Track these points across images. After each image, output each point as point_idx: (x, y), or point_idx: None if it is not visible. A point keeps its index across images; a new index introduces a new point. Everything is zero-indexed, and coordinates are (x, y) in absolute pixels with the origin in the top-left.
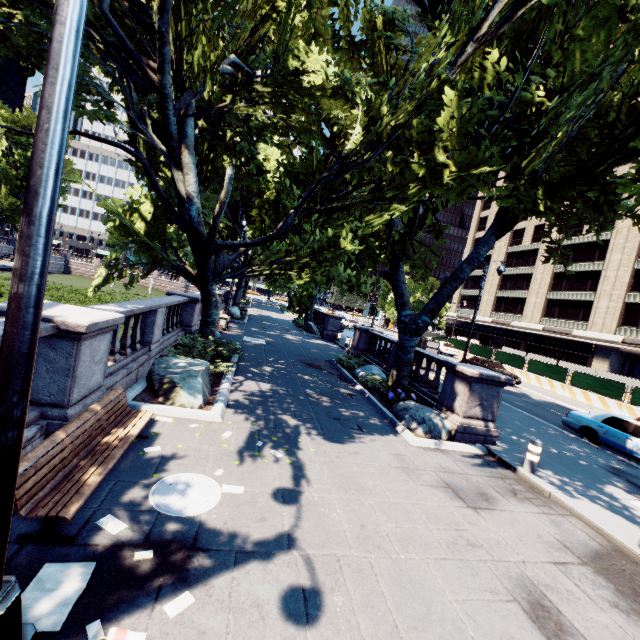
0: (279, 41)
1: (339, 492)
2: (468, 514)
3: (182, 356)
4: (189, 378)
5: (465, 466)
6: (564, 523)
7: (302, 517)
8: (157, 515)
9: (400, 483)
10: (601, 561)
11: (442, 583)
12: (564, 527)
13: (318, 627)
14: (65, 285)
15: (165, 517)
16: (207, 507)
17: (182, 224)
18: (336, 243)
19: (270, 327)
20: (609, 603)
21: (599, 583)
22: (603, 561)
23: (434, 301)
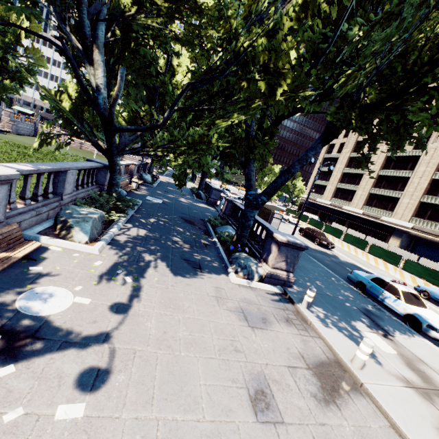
0: None
1: (160, 309)
2: (246, 331)
3: (86, 206)
4: (82, 222)
5: (262, 299)
6: (310, 342)
7: (124, 323)
8: (16, 313)
9: (208, 307)
10: (321, 368)
11: (201, 373)
12: (309, 344)
13: (96, 394)
14: (32, 145)
15: (22, 315)
16: (57, 311)
17: (96, 109)
18: (208, 136)
19: (171, 191)
20: (311, 394)
21: (312, 381)
22: (323, 368)
23: (271, 186)
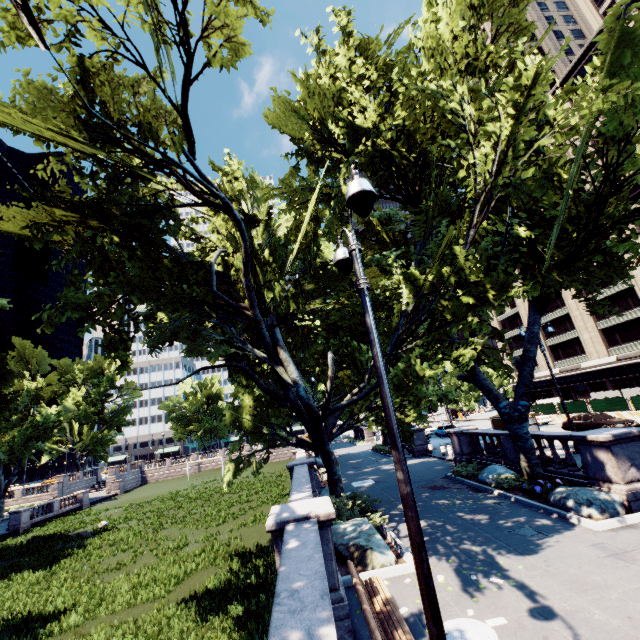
0: (305, 251)
1: (580, 595)
2: None
3: (340, 521)
4: (371, 537)
5: None
6: None
7: (573, 626)
8: None
9: (623, 570)
10: None
11: None
12: None
13: None
14: (151, 496)
15: None
16: None
17: (287, 403)
18: (413, 369)
19: (360, 464)
20: None
21: None
22: None
23: (521, 385)
